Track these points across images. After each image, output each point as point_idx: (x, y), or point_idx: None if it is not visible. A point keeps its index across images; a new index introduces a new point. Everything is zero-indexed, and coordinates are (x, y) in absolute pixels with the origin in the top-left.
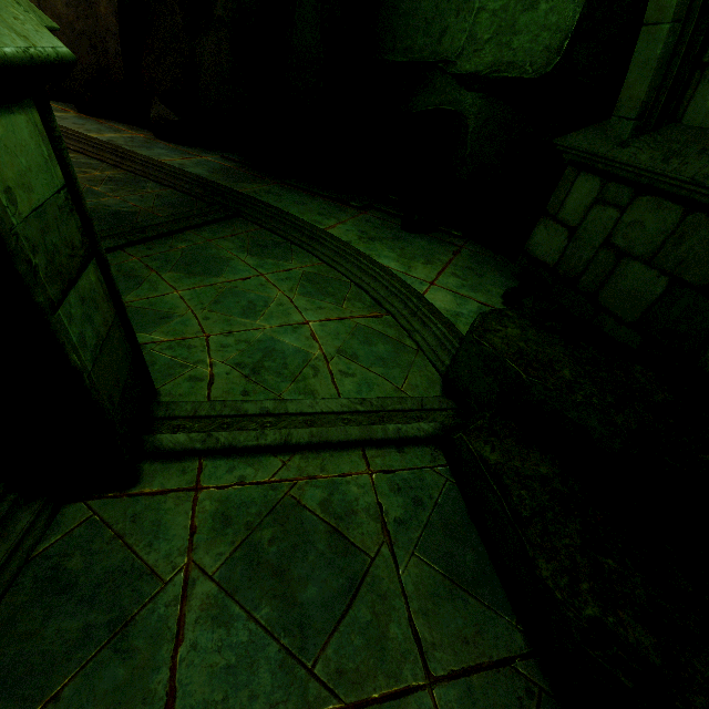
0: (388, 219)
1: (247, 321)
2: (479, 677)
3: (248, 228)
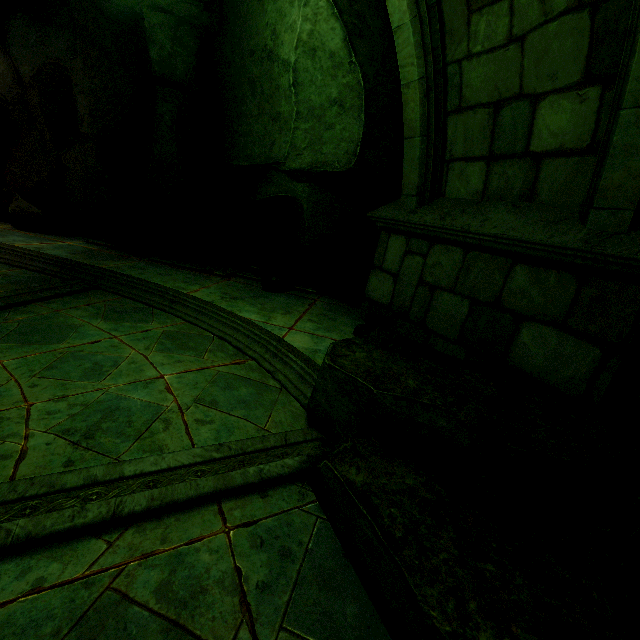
0: (250, 283)
1: (88, 383)
2: None
3: (107, 298)
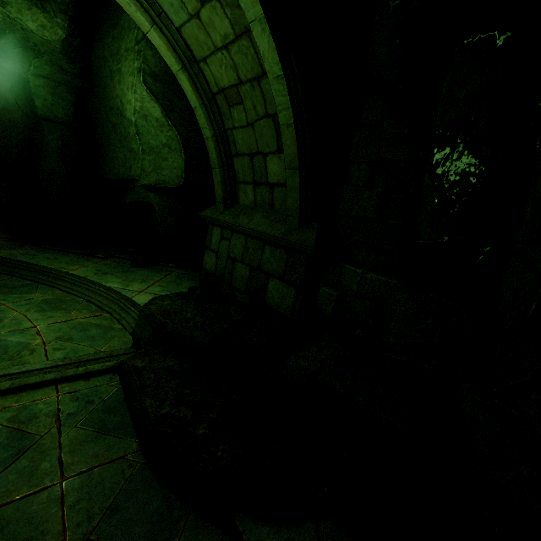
0: (124, 262)
1: None
2: (99, 469)
3: (0, 278)
